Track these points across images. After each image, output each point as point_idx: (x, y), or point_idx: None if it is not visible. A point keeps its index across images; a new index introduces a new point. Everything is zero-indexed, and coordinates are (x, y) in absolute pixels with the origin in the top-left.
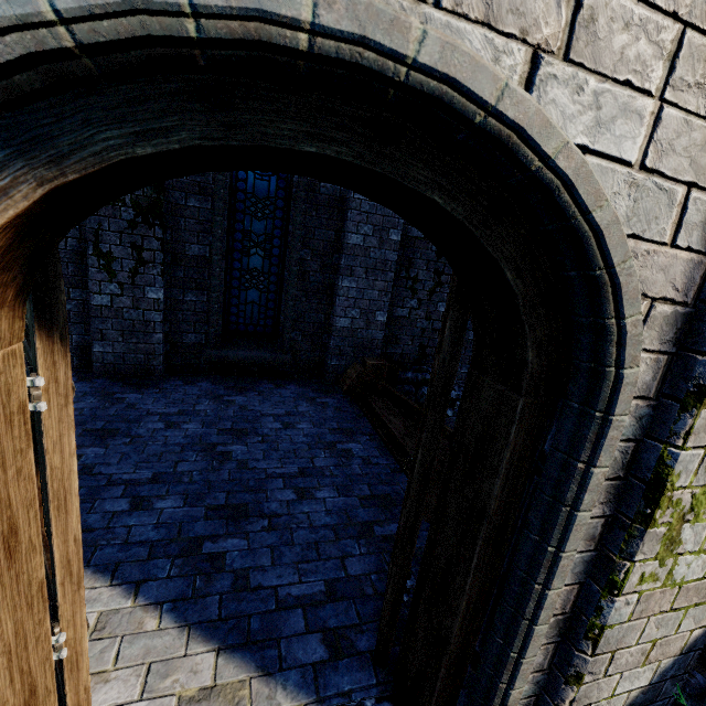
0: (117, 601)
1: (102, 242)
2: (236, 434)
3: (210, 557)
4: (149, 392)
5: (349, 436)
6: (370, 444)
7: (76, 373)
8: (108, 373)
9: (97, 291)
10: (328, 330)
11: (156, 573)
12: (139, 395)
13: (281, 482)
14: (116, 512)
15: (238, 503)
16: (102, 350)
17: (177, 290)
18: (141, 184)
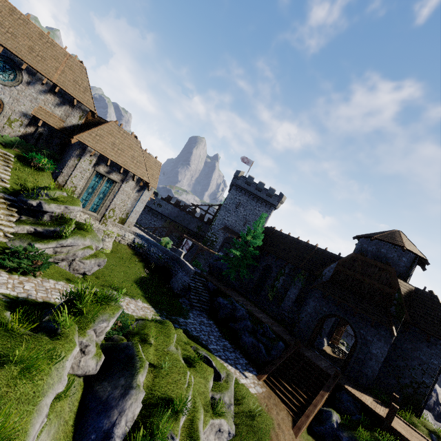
0: None
1: None
2: None
3: None
4: None
5: None
6: None
7: None
8: None
9: None
10: None
11: None
12: None
13: None
14: None
15: None
16: None
17: None
18: None
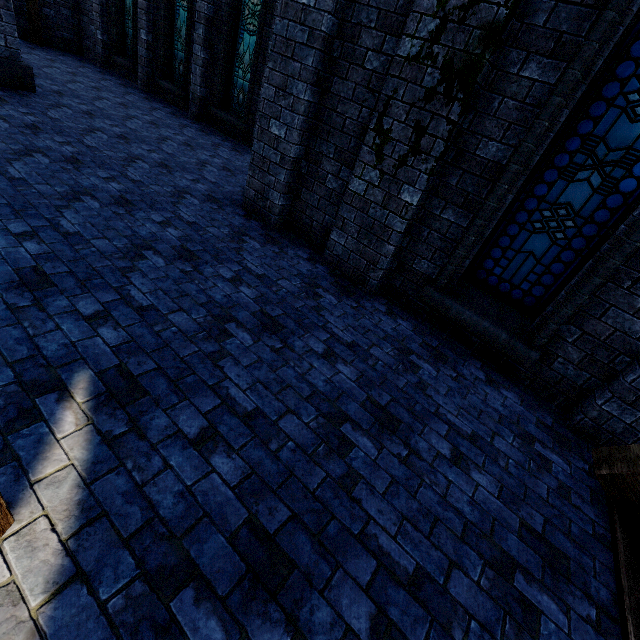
0: (36, 580)
1: (387, 114)
2: (382, 420)
3: (165, 627)
4: (346, 302)
5: (552, 572)
6: (589, 636)
7: (312, 251)
8: (332, 264)
9: (358, 175)
10: (637, 352)
11: (104, 577)
12: (335, 300)
13: (370, 571)
14: (180, 431)
15: (286, 552)
16: (336, 239)
17: (438, 200)
18: None
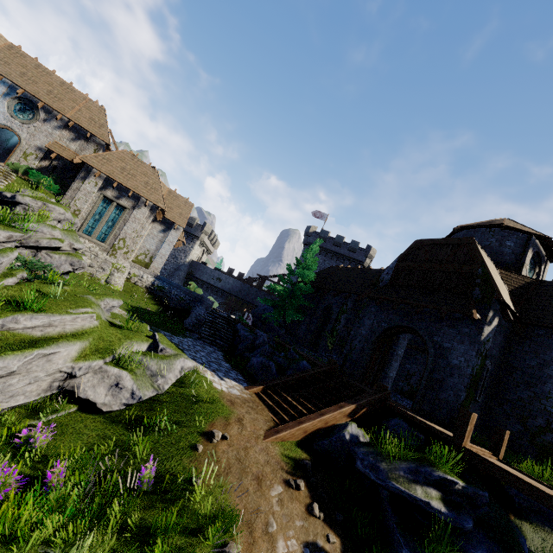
0: None
1: None
2: None
3: None
4: None
5: None
6: None
7: None
8: None
9: None
10: None
11: None
12: None
13: None
14: None
15: None
16: None
17: (5, 154)
18: (3, 128)
